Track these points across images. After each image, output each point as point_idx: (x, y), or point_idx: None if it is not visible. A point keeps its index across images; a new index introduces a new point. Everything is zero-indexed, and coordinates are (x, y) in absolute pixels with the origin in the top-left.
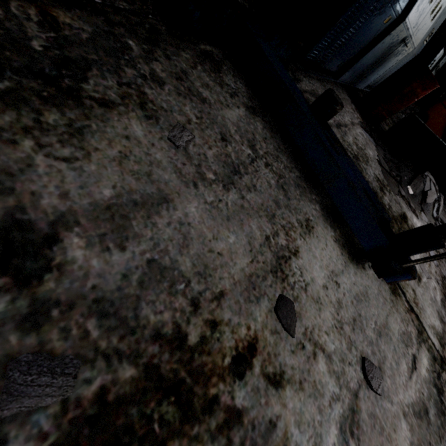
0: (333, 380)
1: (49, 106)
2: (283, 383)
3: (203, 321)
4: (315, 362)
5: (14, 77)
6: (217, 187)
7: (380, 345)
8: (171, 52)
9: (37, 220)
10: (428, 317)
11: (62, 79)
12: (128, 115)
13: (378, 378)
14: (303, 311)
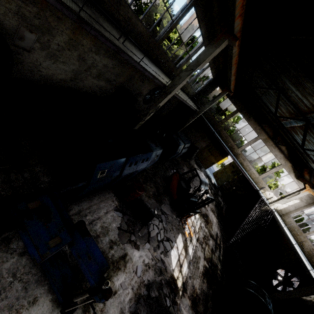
0: None
1: None
2: None
3: None
4: None
5: None
6: None
7: None
8: None
9: None
10: None
11: None
12: None
13: None
14: None
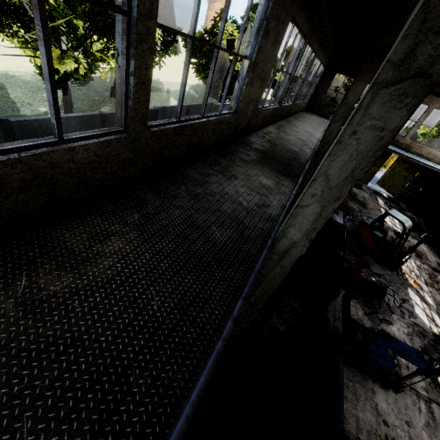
0: (402, 432)
1: None
2: (395, 439)
3: (378, 436)
4: (397, 430)
5: None
6: (358, 403)
7: (407, 413)
8: None
9: (356, 436)
10: (418, 384)
11: None
12: None
13: (411, 424)
14: (388, 420)
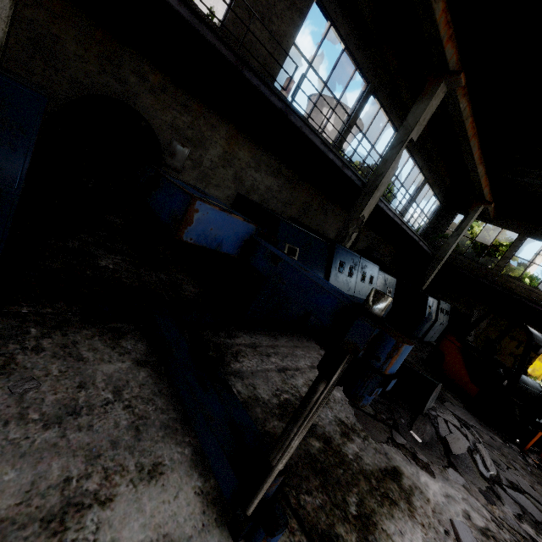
0: None
1: None
2: None
3: None
4: None
5: None
6: (35, 425)
7: None
8: (72, 331)
9: None
10: None
11: None
12: None
13: None
14: None
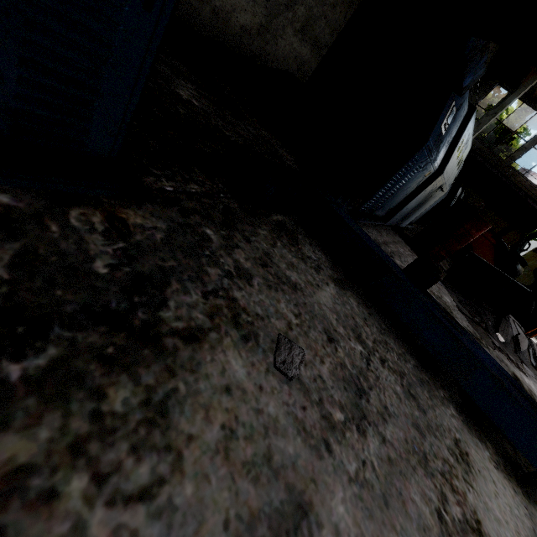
0: None
1: (116, 374)
2: None
3: None
4: None
5: (65, 332)
6: (352, 434)
7: None
8: (249, 232)
9: None
10: None
11: (134, 313)
12: (222, 344)
13: None
14: None
